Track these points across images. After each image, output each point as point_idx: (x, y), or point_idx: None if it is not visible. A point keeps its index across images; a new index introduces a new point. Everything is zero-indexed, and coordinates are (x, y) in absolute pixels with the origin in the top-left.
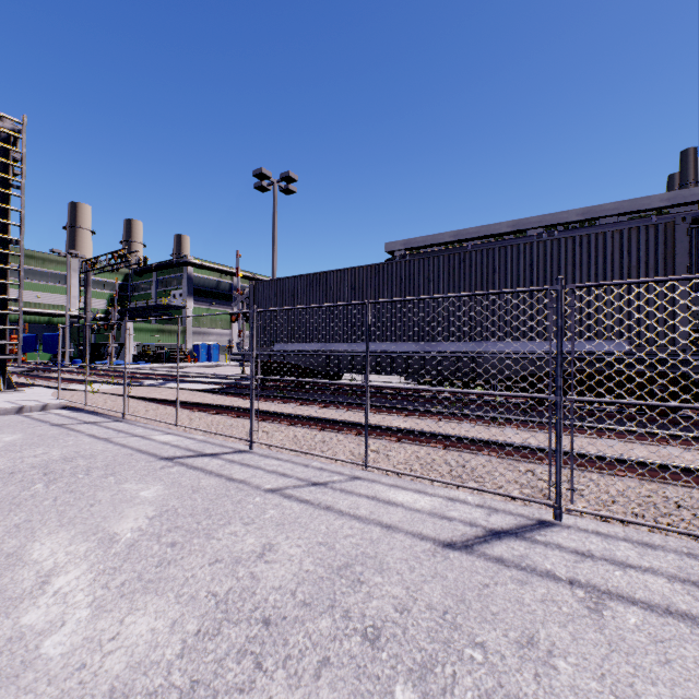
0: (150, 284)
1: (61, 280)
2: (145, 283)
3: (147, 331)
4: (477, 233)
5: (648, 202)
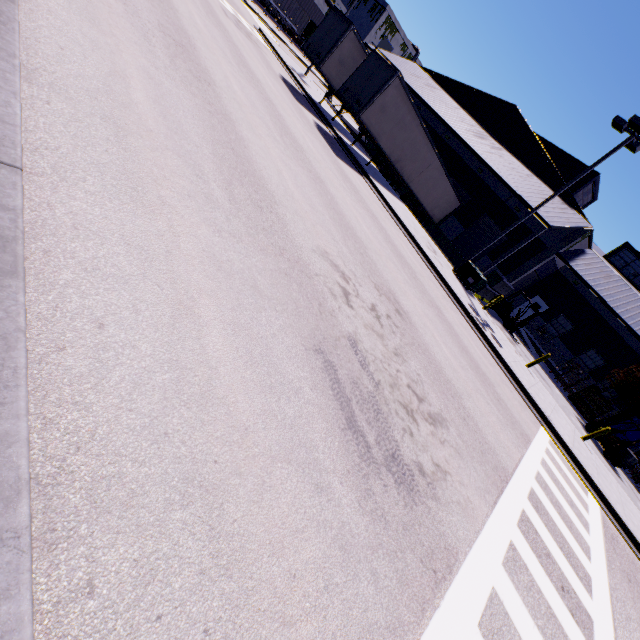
0: None
1: None
2: None
3: None
4: None
5: None
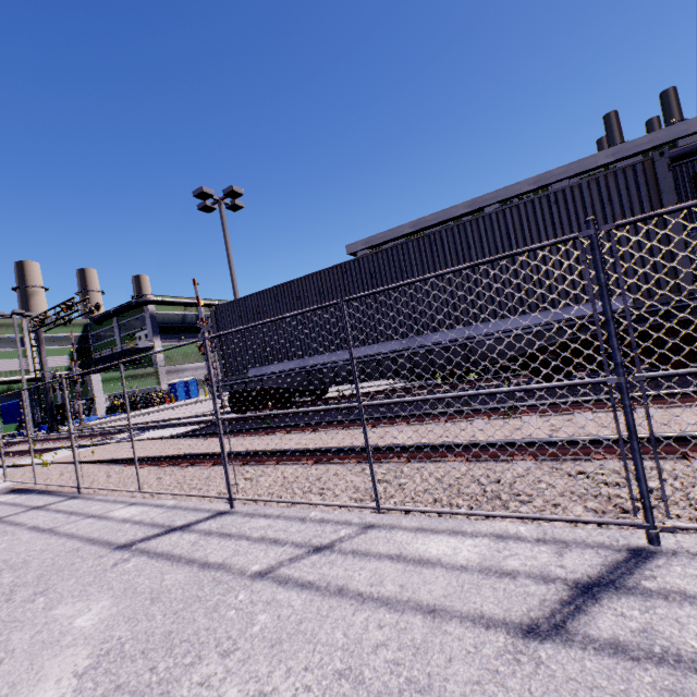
0: (112, 331)
1: (15, 343)
2: (107, 330)
3: (117, 380)
4: (436, 219)
5: (594, 160)
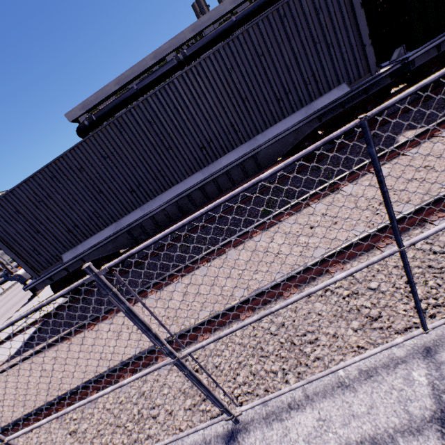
0: None
1: None
2: None
3: None
4: (133, 73)
5: (224, 7)
